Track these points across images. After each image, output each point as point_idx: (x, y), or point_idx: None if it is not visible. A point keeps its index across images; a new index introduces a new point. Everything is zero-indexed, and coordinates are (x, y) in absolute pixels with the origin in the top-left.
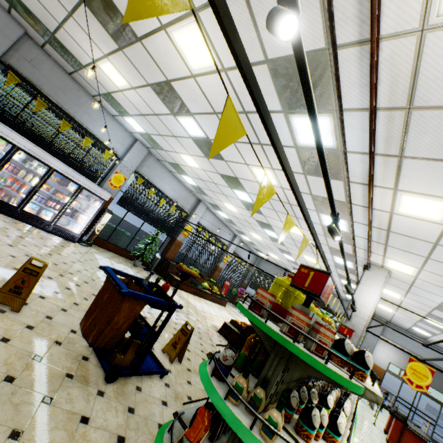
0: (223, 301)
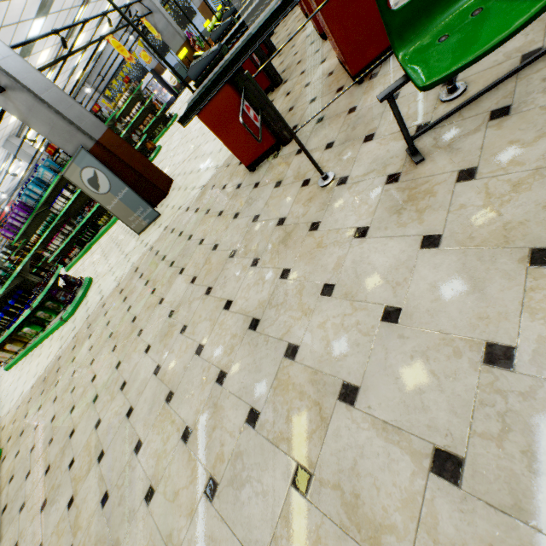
0: None
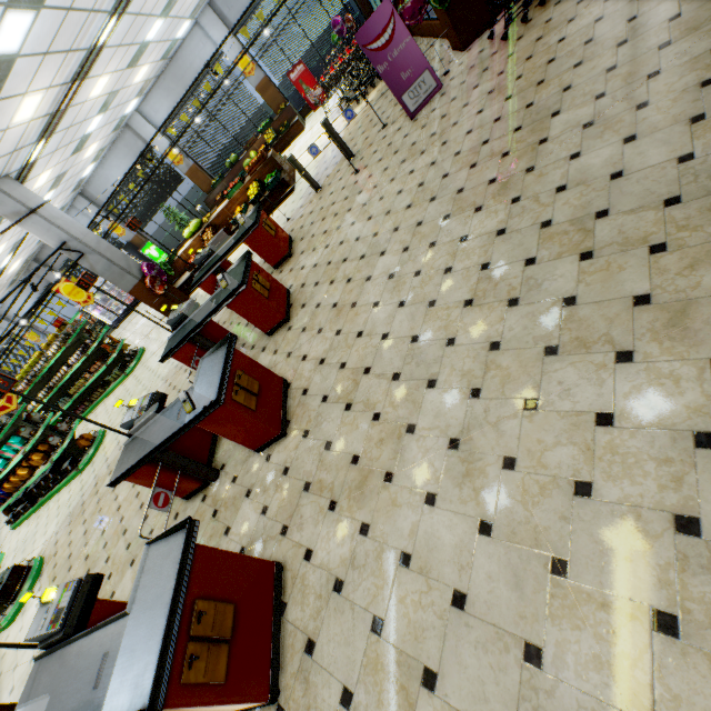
0: (291, 132)
